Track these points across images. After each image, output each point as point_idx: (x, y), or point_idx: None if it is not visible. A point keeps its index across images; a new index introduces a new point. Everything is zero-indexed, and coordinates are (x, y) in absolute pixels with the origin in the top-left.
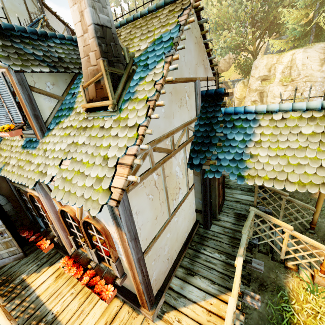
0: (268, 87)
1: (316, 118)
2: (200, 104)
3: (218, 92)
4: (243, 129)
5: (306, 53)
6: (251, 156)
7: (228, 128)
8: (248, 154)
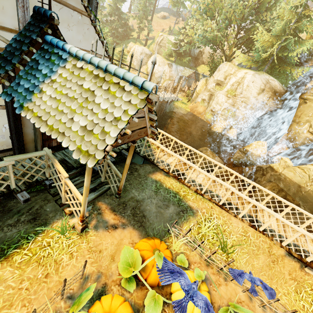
0: (218, 92)
1: (98, 77)
2: (27, 18)
3: (45, 13)
4: (52, 65)
5: (254, 77)
6: (40, 91)
7: (44, 59)
8: (40, 89)
